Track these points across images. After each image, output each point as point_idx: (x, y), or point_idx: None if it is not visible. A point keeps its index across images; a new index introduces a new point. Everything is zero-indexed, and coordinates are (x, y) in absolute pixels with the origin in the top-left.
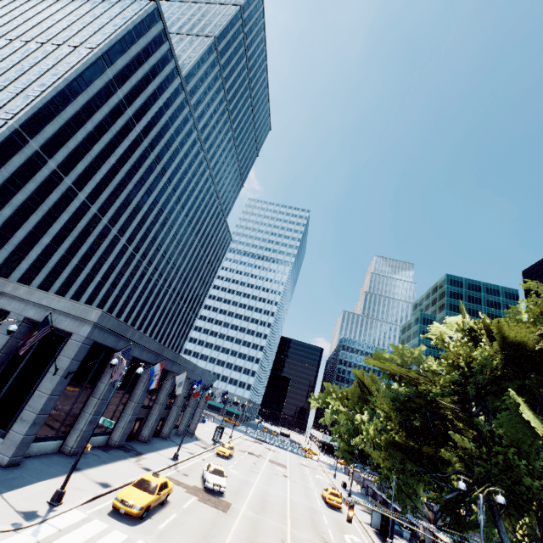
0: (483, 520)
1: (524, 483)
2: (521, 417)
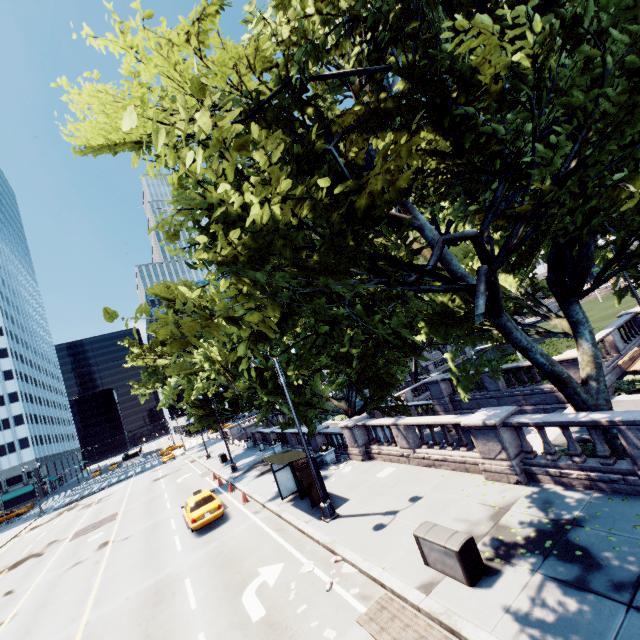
0: None
1: None
2: None
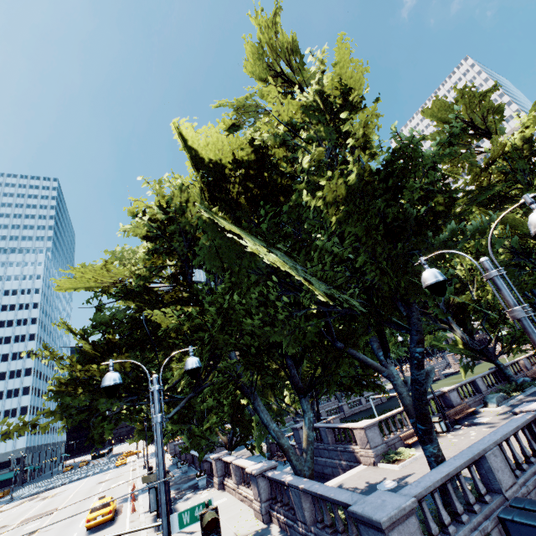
0: (159, 422)
1: (246, 327)
2: (222, 237)
